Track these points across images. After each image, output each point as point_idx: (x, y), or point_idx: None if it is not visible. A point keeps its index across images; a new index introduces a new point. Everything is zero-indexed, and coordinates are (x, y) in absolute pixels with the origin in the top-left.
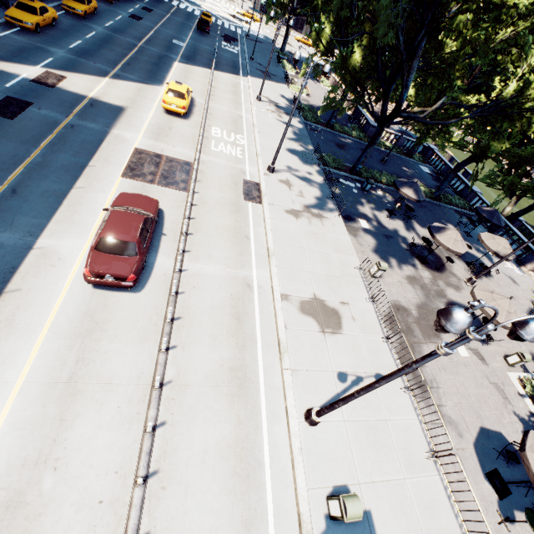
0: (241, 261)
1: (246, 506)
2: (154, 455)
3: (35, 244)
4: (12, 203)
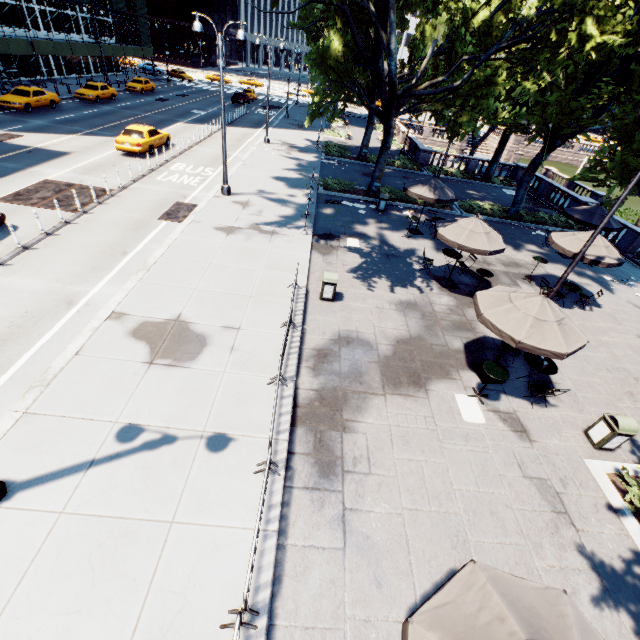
0: (87, 276)
1: None
2: None
3: None
4: None
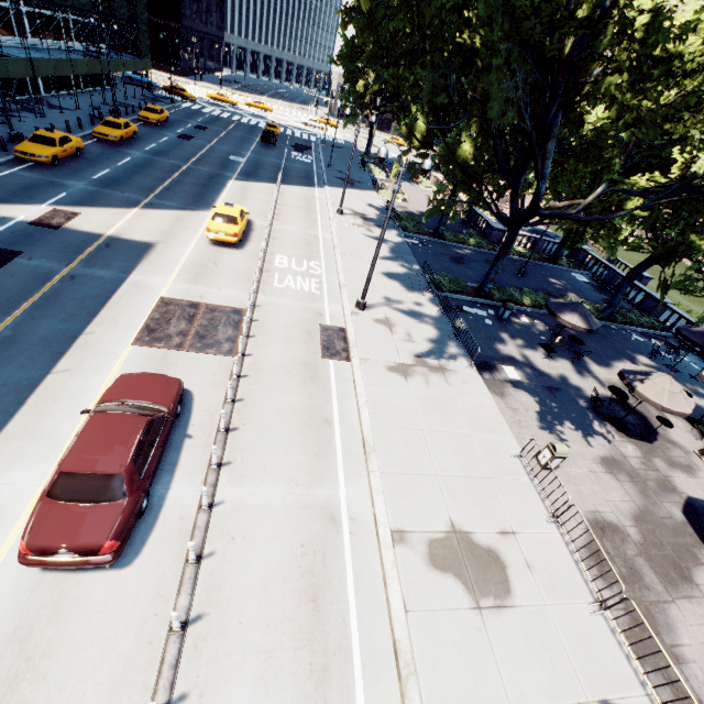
0: (319, 470)
1: None
2: None
3: None
4: None
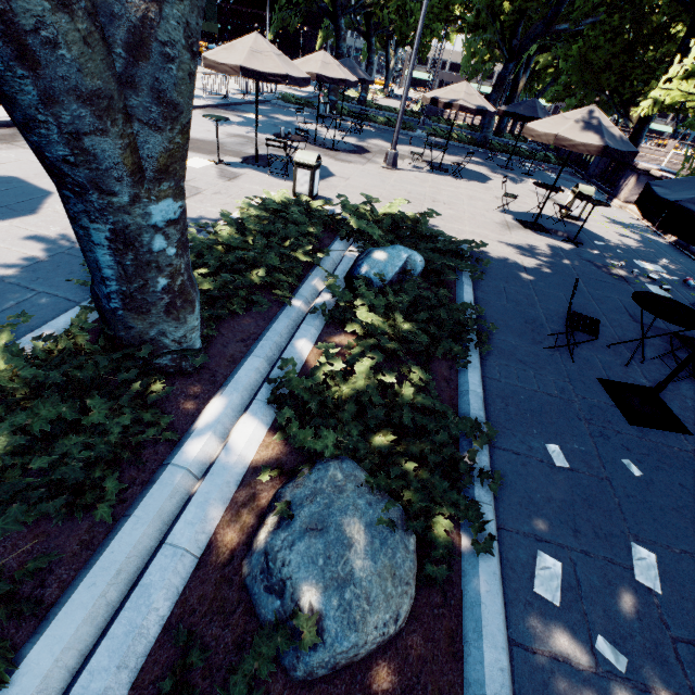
0: None
1: None
2: None
3: None
4: None
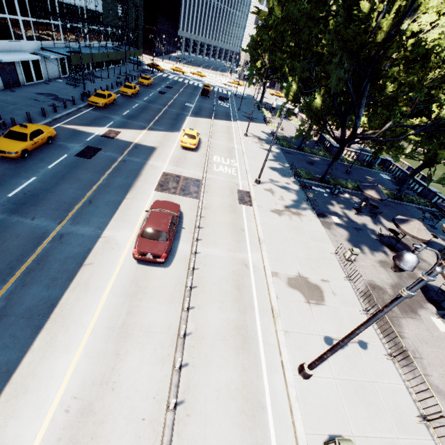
0: (239, 247)
1: (253, 440)
2: (181, 388)
3: (102, 235)
4: (89, 209)
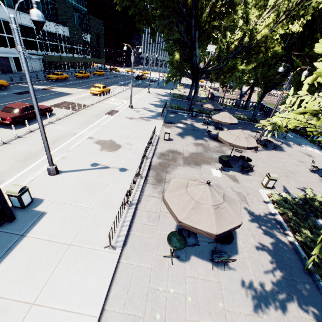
0: (80, 128)
1: None
2: None
3: None
4: None
